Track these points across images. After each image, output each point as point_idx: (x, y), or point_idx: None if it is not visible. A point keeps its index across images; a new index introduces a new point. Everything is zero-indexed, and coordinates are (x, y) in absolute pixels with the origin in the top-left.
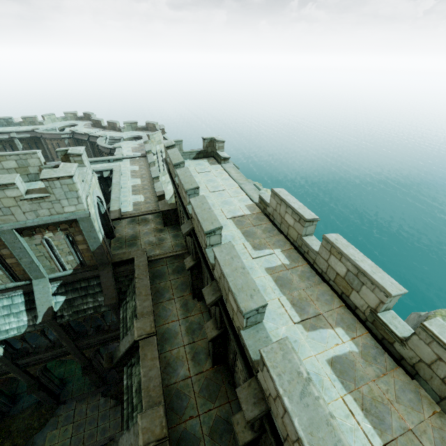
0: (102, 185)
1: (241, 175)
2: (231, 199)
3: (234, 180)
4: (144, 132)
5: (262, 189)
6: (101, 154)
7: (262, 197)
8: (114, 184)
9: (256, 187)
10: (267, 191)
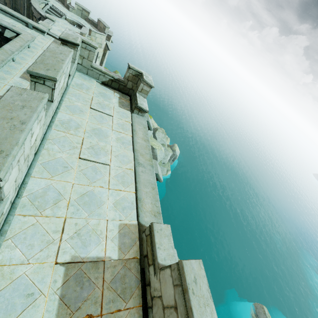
0: (1, 44)
1: (147, 147)
2: (103, 194)
3: (133, 151)
4: (92, 26)
5: (165, 137)
6: (32, 15)
7: (154, 236)
8: (3, 50)
9: (158, 177)
10: (167, 139)
